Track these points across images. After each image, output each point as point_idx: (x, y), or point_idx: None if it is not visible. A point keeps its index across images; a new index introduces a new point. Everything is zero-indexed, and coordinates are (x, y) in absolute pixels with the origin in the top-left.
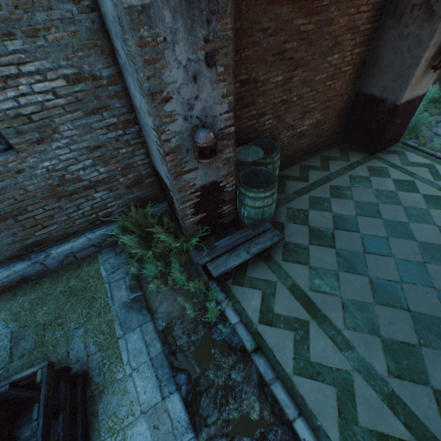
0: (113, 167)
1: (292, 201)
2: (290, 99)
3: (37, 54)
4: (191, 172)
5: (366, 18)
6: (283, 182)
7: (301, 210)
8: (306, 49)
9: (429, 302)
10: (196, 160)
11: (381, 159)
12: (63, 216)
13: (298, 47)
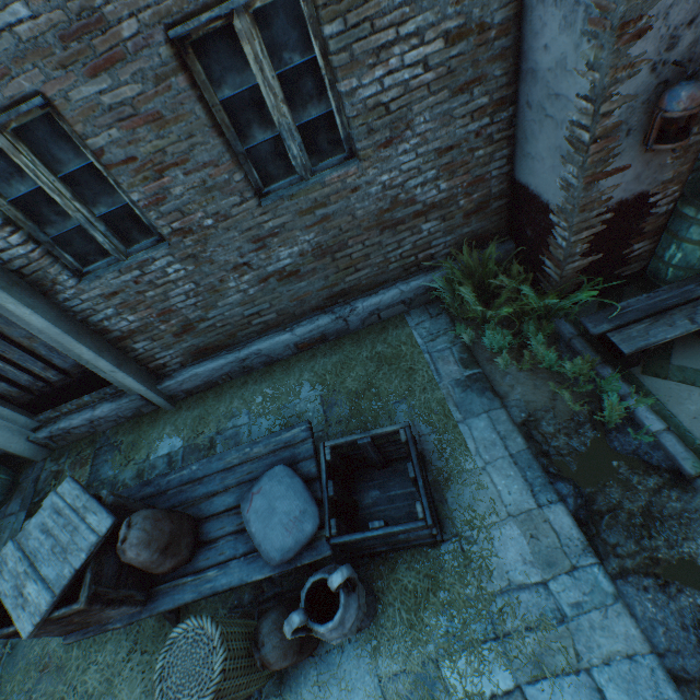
0: (457, 181)
1: None
2: None
3: (423, 3)
4: (615, 175)
5: None
6: None
7: None
8: None
9: None
10: (631, 152)
11: None
12: (378, 256)
13: None
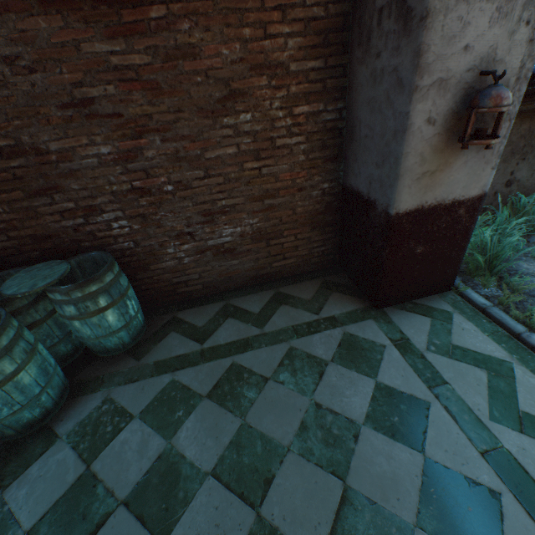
0: None
1: (132, 383)
2: (157, 187)
3: None
4: None
5: (299, 48)
6: (163, 334)
7: (122, 413)
8: (151, 100)
9: None
10: None
11: (387, 322)
12: None
13: (124, 95)
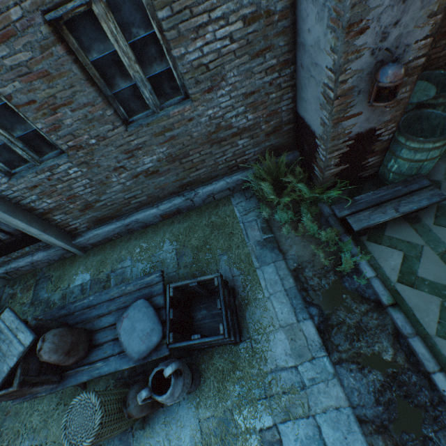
0: (259, 113)
1: None
2: None
3: None
4: (352, 118)
5: None
6: None
7: None
8: None
9: None
10: (362, 104)
11: None
12: (211, 160)
13: None
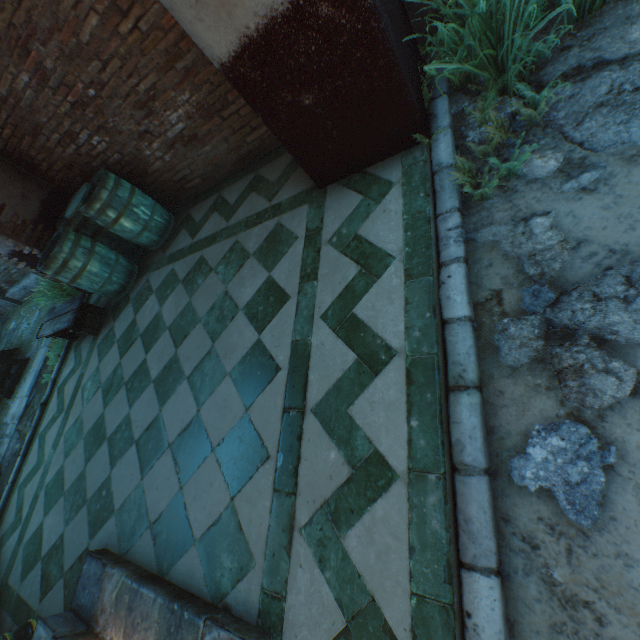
0: None
1: (157, 270)
2: (85, 96)
3: None
4: None
5: None
6: (178, 231)
7: (150, 289)
8: None
9: (97, 477)
10: None
11: (318, 207)
12: None
13: None
